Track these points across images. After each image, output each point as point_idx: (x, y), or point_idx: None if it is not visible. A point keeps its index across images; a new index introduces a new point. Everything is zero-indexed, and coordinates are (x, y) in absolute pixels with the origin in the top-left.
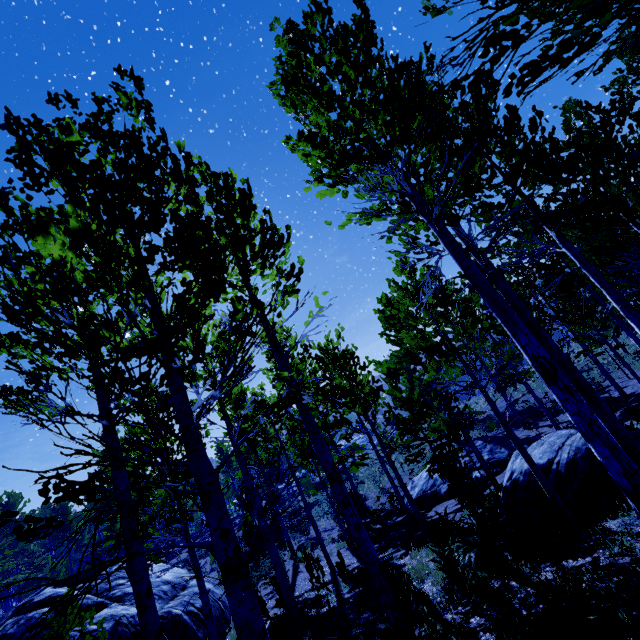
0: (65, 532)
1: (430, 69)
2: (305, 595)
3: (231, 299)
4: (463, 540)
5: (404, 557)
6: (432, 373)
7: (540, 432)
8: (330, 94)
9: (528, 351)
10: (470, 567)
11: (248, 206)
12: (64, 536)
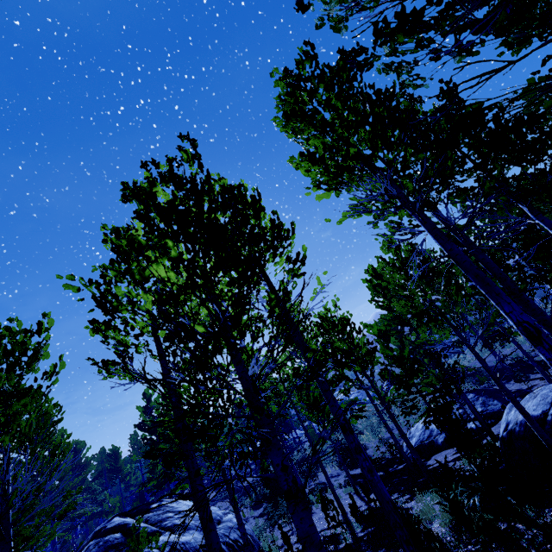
0: (117, 473)
1: (403, 93)
2: (321, 533)
3: (266, 291)
4: (465, 486)
5: (409, 501)
6: (423, 336)
7: (532, 385)
8: (323, 123)
9: (512, 317)
10: (475, 510)
11: (259, 209)
12: (117, 477)
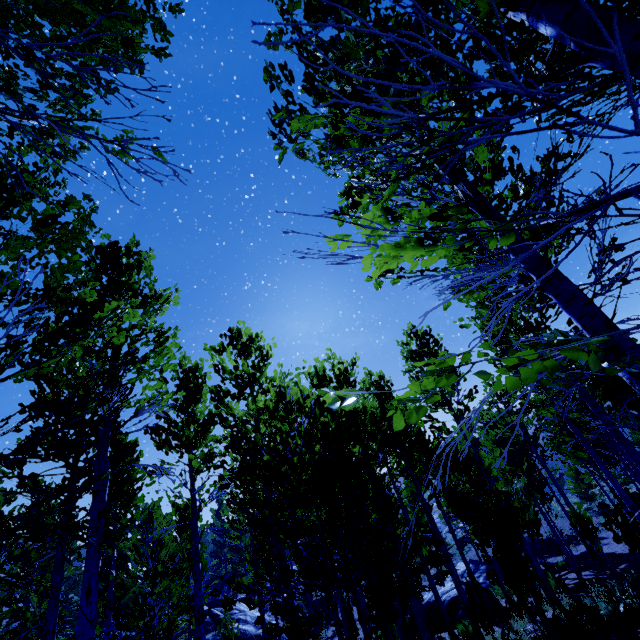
0: None
1: None
2: None
3: None
4: None
5: None
6: None
7: None
8: None
9: None
10: None
11: None
12: None
